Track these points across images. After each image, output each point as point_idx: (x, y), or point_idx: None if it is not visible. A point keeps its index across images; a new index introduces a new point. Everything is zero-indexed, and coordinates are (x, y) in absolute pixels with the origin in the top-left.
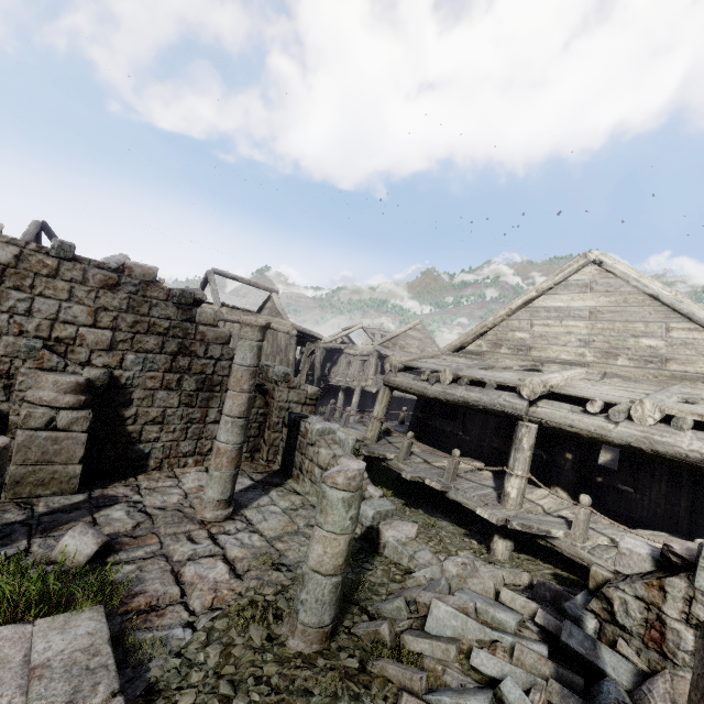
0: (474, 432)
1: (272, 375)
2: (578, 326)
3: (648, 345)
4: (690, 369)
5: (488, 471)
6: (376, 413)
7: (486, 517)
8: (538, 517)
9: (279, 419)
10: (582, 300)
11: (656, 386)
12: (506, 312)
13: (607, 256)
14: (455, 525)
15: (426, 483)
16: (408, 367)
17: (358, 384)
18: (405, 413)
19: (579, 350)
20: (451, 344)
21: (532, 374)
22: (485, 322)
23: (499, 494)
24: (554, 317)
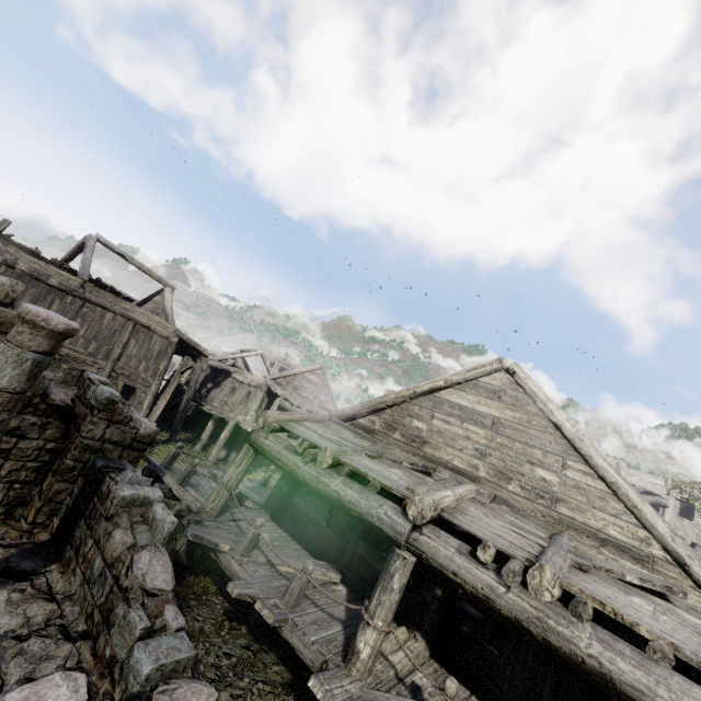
0: (340, 527)
1: (91, 396)
2: (478, 433)
3: (542, 477)
4: (578, 517)
5: (344, 585)
6: (228, 478)
7: (320, 697)
8: (388, 698)
9: (78, 463)
10: (488, 406)
11: (543, 528)
12: (410, 394)
13: (521, 368)
14: (282, 663)
15: (256, 608)
16: (285, 429)
17: (233, 418)
18: (271, 473)
19: (473, 460)
20: (343, 411)
21: (422, 479)
22: (386, 398)
23: (348, 638)
24: (457, 415)
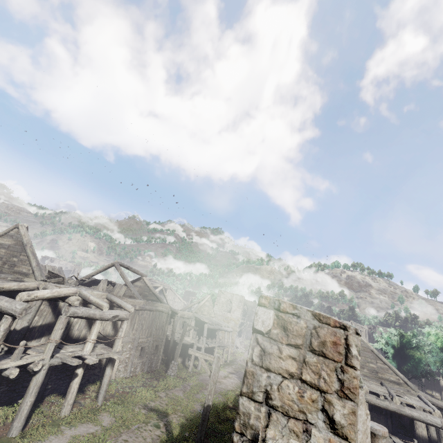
0: None
1: None
2: None
3: (372, 366)
4: (383, 376)
5: None
6: None
7: None
8: None
9: None
10: None
11: (377, 381)
12: None
13: None
14: None
15: None
16: None
17: (196, 343)
18: None
19: None
20: None
21: None
22: None
23: None
24: None
